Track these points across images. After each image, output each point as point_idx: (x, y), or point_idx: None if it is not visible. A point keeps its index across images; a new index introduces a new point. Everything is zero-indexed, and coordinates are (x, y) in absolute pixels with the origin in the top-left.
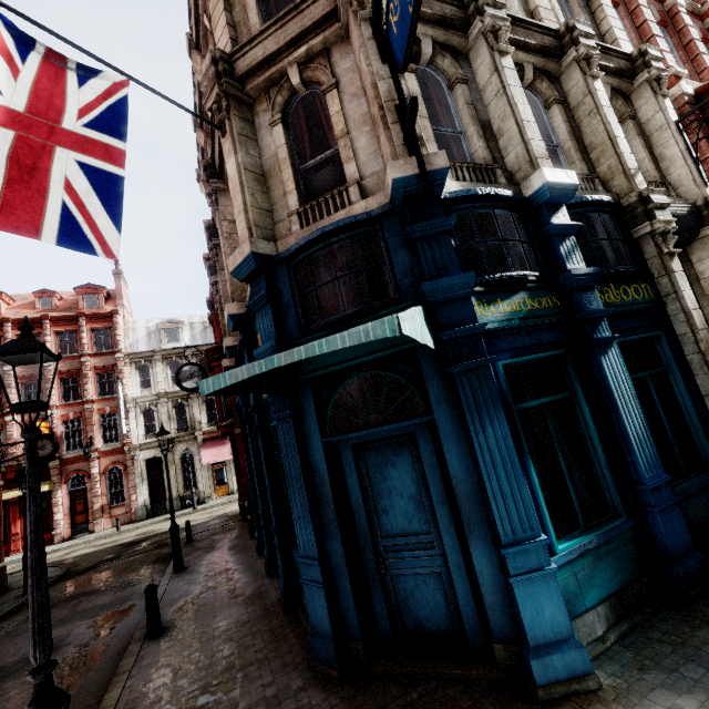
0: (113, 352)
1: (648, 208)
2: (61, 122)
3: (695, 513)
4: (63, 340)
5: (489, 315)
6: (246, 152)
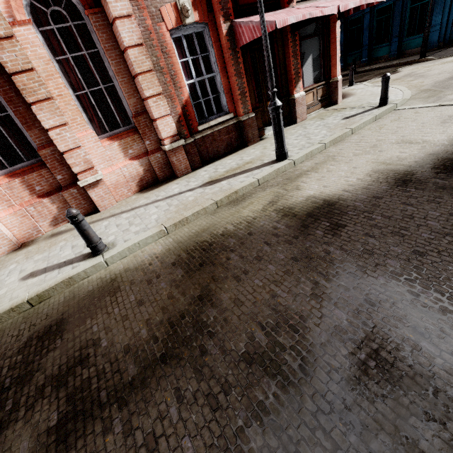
0: None
1: None
2: None
3: None
4: None
5: None
6: None
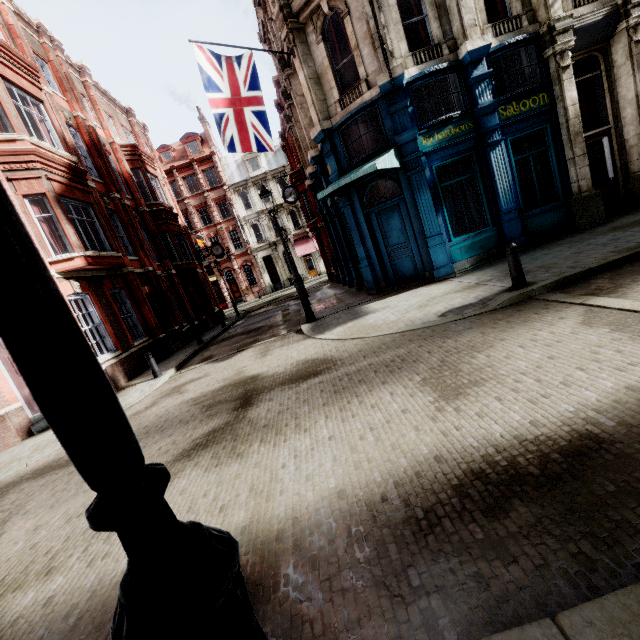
0: (221, 186)
1: (553, 35)
2: (241, 94)
3: (537, 223)
4: (189, 183)
5: (429, 143)
6: (307, 66)
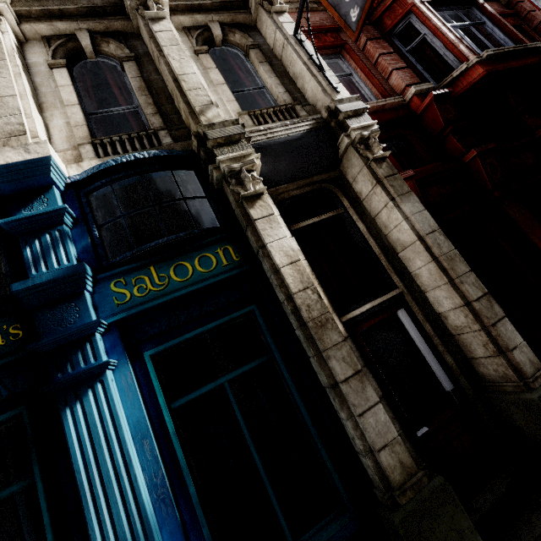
0: None
1: (211, 148)
2: None
3: None
4: None
5: None
6: None
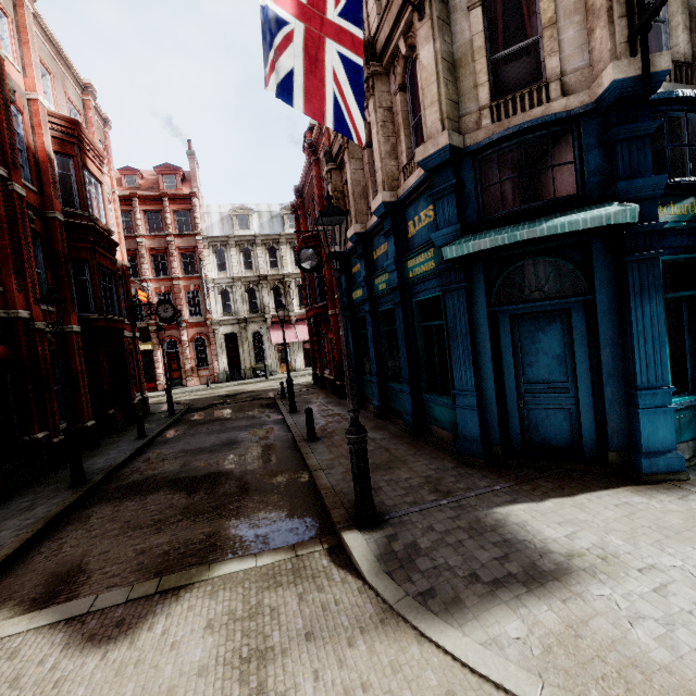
0: (193, 235)
1: None
2: (326, 12)
3: None
4: (150, 219)
5: (661, 216)
6: (442, 38)
